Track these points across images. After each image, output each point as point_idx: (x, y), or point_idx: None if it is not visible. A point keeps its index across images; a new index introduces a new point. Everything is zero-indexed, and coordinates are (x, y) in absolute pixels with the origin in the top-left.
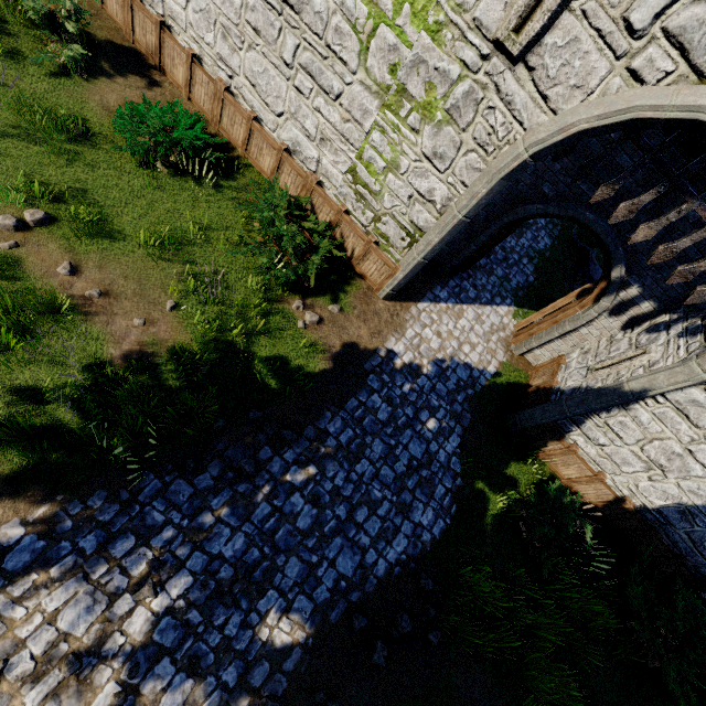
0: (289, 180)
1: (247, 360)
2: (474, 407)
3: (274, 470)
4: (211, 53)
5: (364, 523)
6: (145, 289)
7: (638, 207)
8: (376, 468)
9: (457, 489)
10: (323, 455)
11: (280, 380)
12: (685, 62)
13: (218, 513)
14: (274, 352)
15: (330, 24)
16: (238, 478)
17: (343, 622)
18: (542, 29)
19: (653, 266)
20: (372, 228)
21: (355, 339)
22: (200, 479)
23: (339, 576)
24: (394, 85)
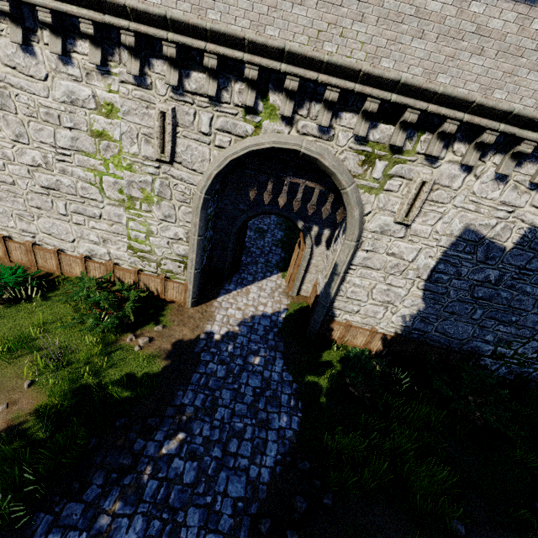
0: (96, 272)
1: (103, 389)
2: (283, 337)
3: (150, 453)
4: (16, 231)
5: (238, 450)
6: (2, 384)
7: (270, 192)
8: (231, 408)
9: (296, 391)
10: (187, 421)
11: (134, 389)
12: (232, 135)
13: (113, 511)
14: (122, 375)
15: (78, 187)
16: (122, 474)
17: (253, 535)
18: (172, 148)
19: (312, 213)
20: (160, 271)
21: (181, 338)
22: (88, 493)
23: (234, 500)
24: (125, 197)
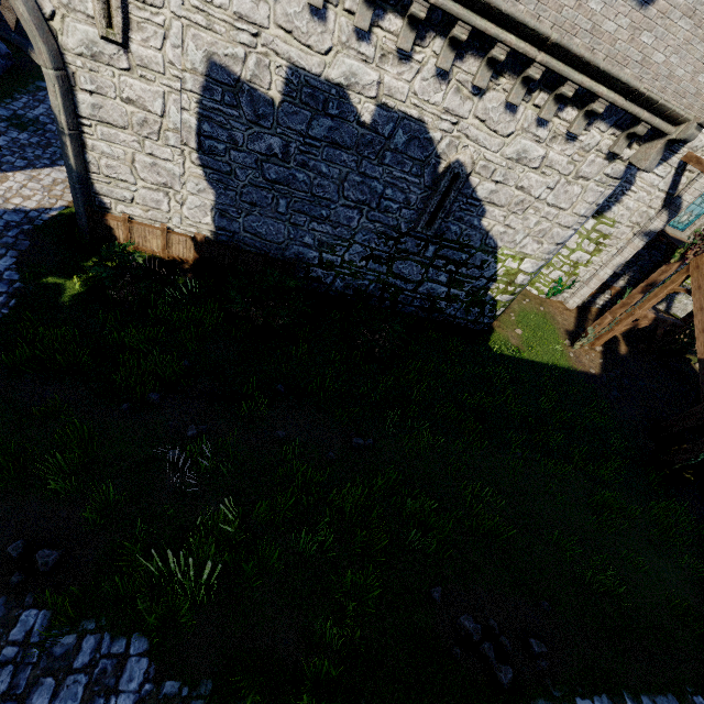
0: None
1: None
2: (35, 236)
3: None
4: None
5: None
6: None
7: None
8: None
9: (16, 290)
10: None
11: None
12: None
13: None
14: None
15: None
16: None
17: None
18: None
19: None
20: None
21: None
22: None
23: None
24: None
